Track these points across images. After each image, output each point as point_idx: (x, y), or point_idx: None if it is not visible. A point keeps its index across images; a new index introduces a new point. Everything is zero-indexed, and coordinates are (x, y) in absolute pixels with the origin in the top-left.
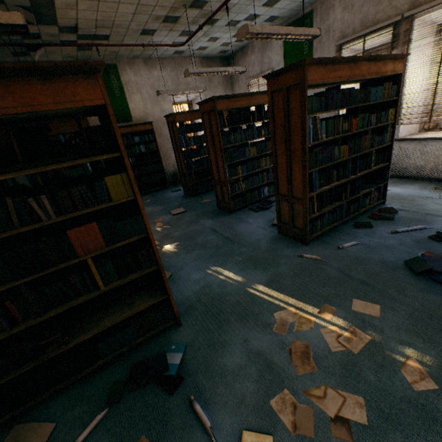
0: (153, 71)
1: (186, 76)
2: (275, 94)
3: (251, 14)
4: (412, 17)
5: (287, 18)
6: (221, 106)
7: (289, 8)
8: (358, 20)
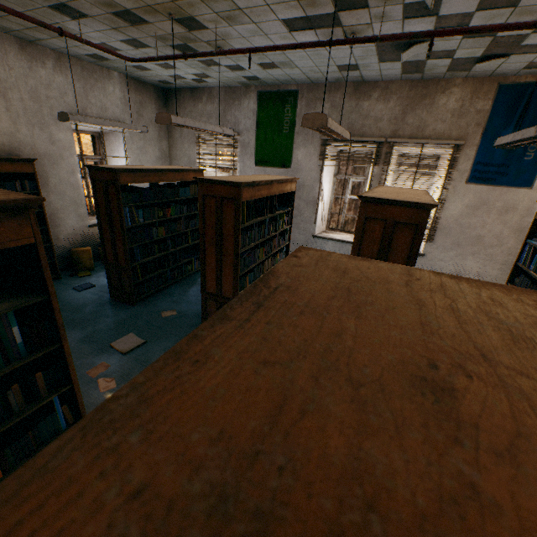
0: (38, 67)
1: (161, 121)
2: (371, 222)
3: (239, 64)
4: (393, 144)
5: (266, 84)
6: (246, 195)
7: (277, 77)
8: (346, 124)
